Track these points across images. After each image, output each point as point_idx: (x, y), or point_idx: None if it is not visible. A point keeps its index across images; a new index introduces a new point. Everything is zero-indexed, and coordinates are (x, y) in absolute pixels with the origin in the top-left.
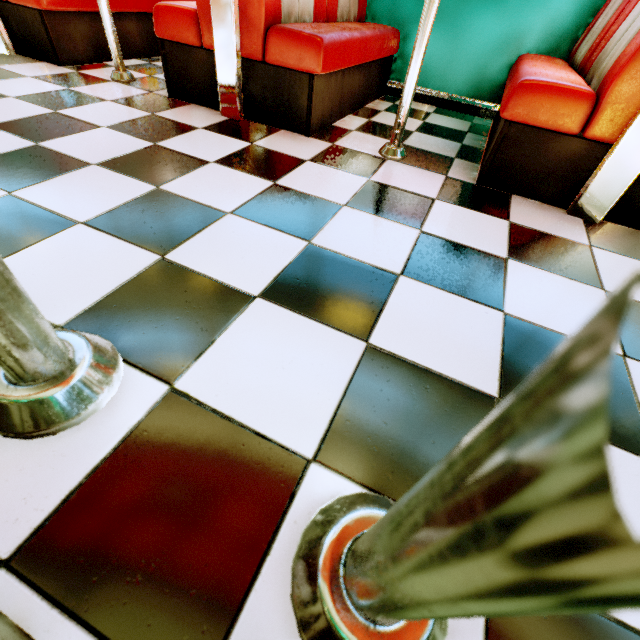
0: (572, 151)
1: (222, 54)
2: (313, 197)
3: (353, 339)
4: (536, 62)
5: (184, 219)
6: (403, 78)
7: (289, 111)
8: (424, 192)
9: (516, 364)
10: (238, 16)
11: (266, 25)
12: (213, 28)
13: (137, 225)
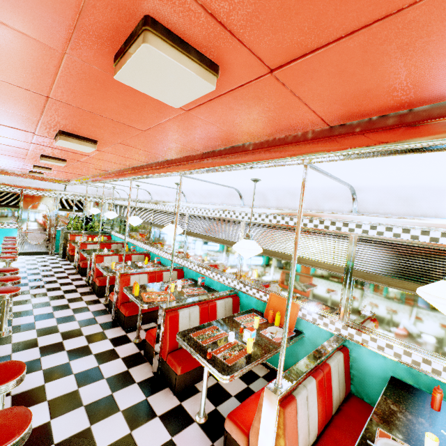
0: None
1: (155, 355)
2: None
3: None
4: None
5: None
6: None
7: (170, 381)
8: None
9: None
10: (162, 347)
11: (169, 352)
12: (155, 347)
13: None
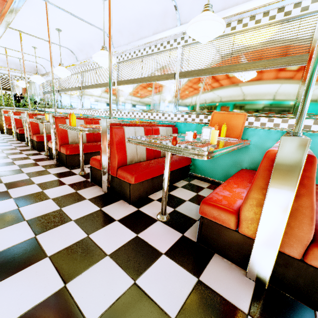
0: (236, 237)
1: (104, 174)
2: (97, 247)
3: None
4: (232, 181)
5: (25, 259)
6: (195, 172)
7: (124, 194)
8: (160, 247)
9: None
10: (110, 164)
11: (118, 167)
12: (102, 166)
13: (2, 262)
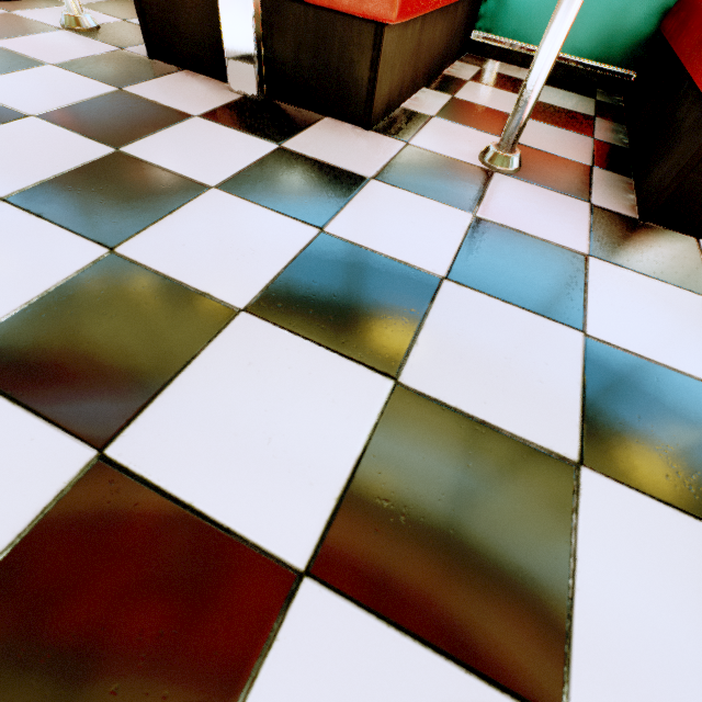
0: None
1: None
2: (390, 261)
3: None
4: None
5: (155, 333)
6: (495, 27)
7: (338, 87)
8: (567, 240)
9: None
10: None
11: None
12: None
13: (57, 356)
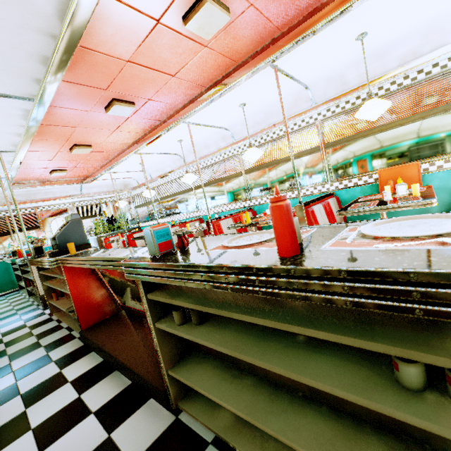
0: None
1: None
2: None
3: None
4: None
5: None
6: None
7: None
8: None
9: None
10: None
11: None
12: None
13: None
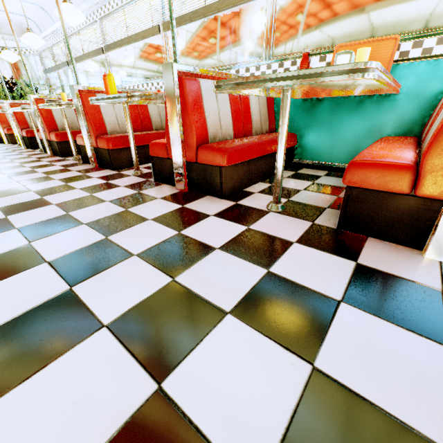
0: (409, 205)
1: (176, 161)
2: (199, 242)
3: (150, 379)
4: (381, 144)
5: (105, 259)
6: (303, 157)
7: (211, 185)
8: (287, 236)
9: (301, 442)
10: (183, 143)
11: (197, 145)
12: (172, 150)
13: (75, 263)
